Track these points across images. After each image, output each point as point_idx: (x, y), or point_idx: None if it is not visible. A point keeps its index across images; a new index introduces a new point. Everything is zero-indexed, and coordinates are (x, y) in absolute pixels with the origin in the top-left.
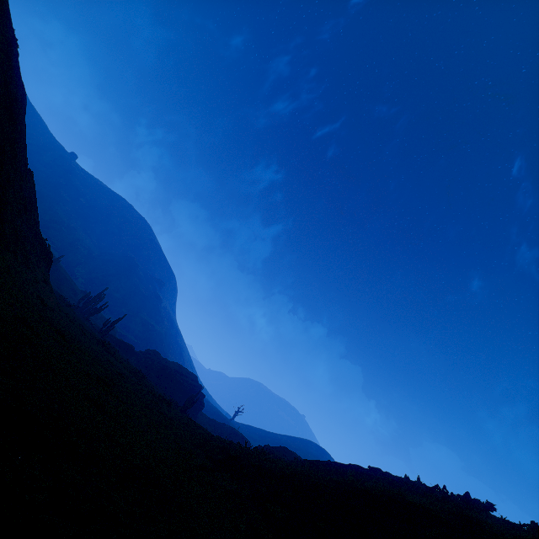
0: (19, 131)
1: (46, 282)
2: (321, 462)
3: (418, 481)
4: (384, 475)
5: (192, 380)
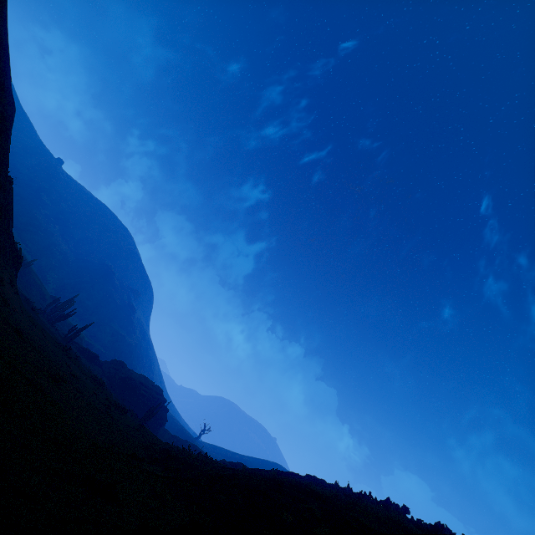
0: (4, 145)
1: (12, 284)
2: (262, 470)
3: (347, 487)
4: (317, 481)
5: (156, 393)
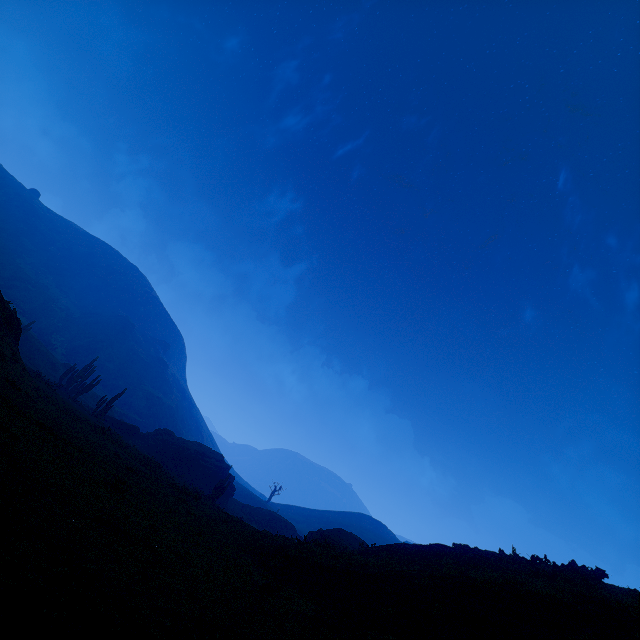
0: None
1: (16, 358)
2: (396, 547)
3: (514, 554)
4: (475, 553)
5: (217, 460)
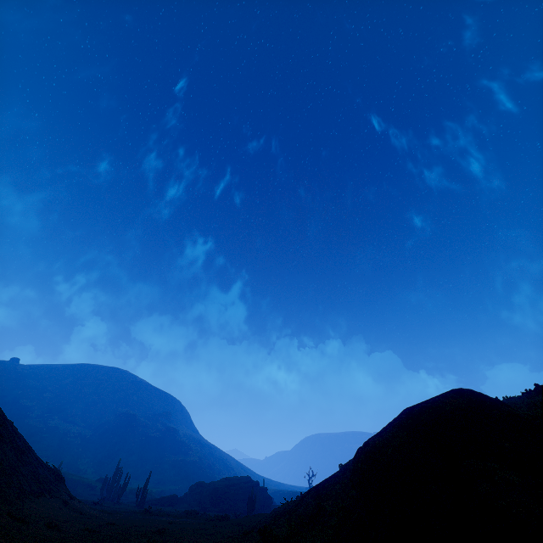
0: None
1: (72, 497)
2: None
3: None
4: None
5: (245, 483)
